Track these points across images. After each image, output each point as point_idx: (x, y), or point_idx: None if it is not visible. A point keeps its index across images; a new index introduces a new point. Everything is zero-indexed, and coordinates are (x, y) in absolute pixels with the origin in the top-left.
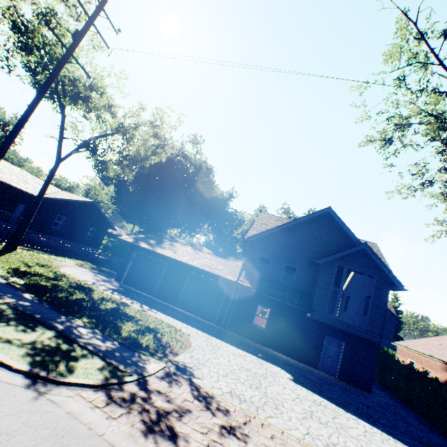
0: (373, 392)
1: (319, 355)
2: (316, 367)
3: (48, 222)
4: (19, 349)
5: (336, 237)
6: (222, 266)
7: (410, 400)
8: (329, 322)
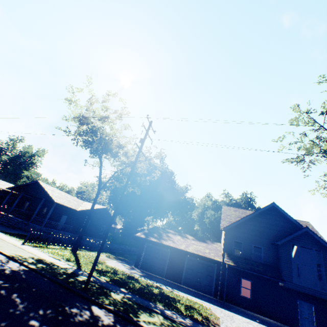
0: None
1: (297, 317)
2: None
3: (80, 226)
4: None
5: (283, 222)
6: (207, 249)
7: None
8: (298, 289)
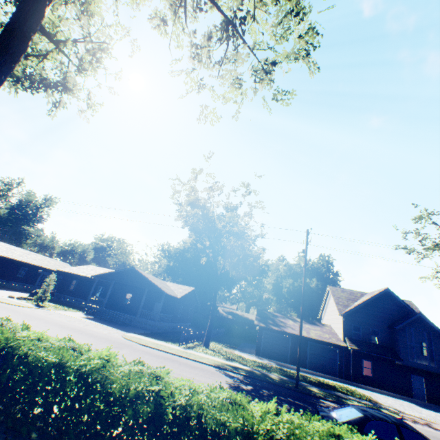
0: None
1: (411, 388)
2: (412, 397)
3: (177, 313)
4: None
5: (396, 306)
6: (325, 334)
7: None
8: (413, 366)
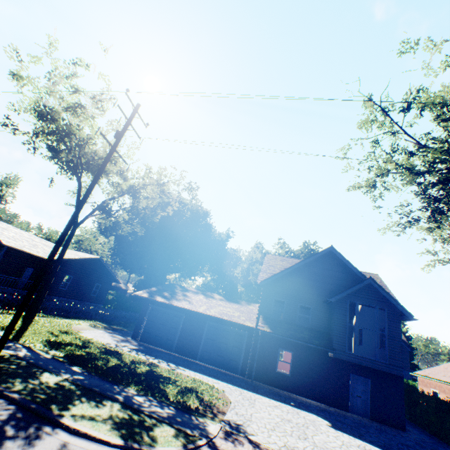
0: (407, 430)
1: (347, 396)
2: (347, 410)
3: (56, 283)
4: (105, 425)
5: (342, 273)
6: (238, 312)
7: (444, 434)
8: (351, 359)
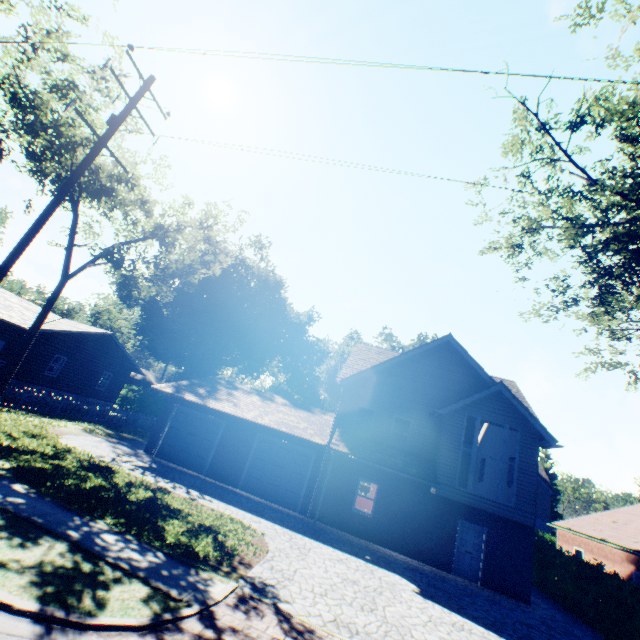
0: (532, 603)
1: (452, 550)
2: (449, 570)
3: (40, 366)
4: (20, 576)
5: (461, 375)
6: (305, 423)
7: (584, 611)
8: (462, 499)
